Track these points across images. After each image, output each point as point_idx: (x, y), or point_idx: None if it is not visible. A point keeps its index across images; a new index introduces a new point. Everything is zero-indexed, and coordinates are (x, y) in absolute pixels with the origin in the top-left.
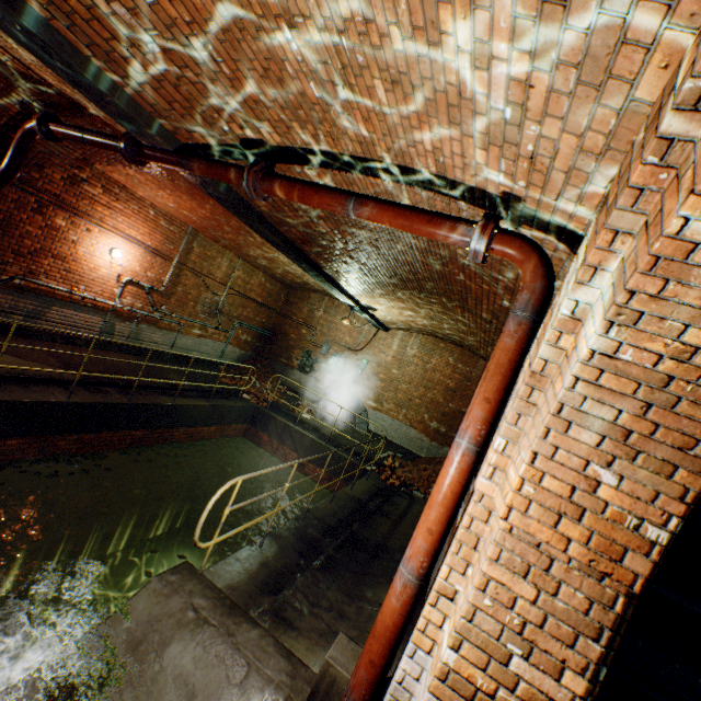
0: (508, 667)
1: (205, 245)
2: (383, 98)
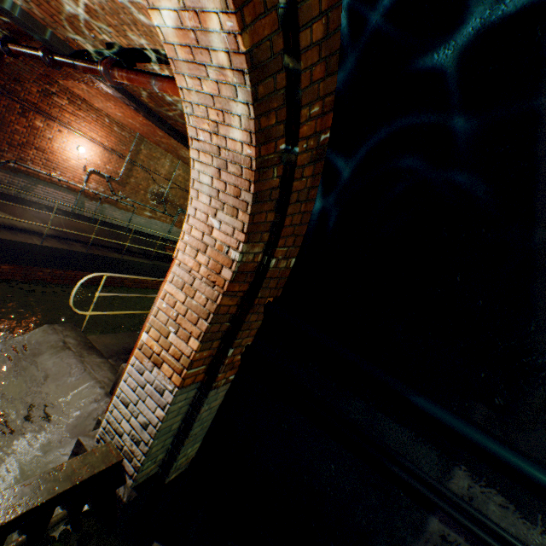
0: (168, 339)
1: (151, 148)
2: None
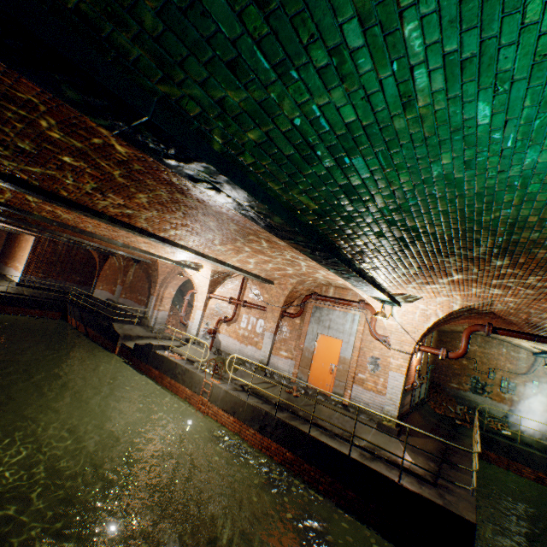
0: None
1: None
2: None
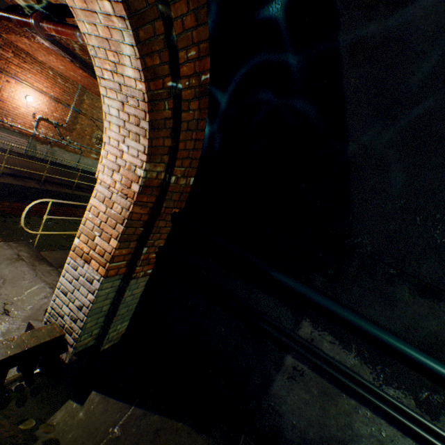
0: (95, 241)
1: (93, 99)
2: None
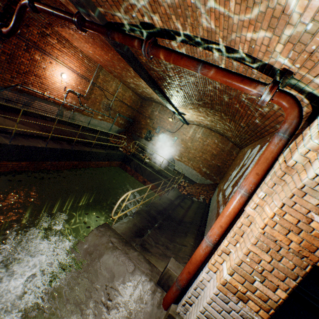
0: (253, 284)
1: (105, 74)
2: (232, 7)
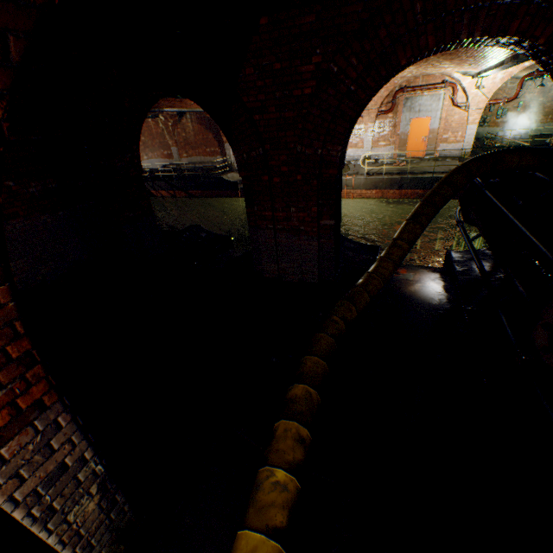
0: None
1: None
2: None
